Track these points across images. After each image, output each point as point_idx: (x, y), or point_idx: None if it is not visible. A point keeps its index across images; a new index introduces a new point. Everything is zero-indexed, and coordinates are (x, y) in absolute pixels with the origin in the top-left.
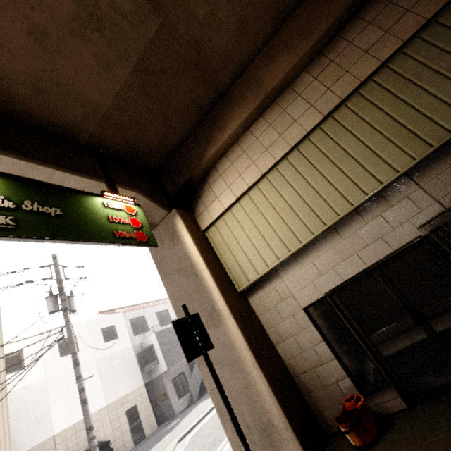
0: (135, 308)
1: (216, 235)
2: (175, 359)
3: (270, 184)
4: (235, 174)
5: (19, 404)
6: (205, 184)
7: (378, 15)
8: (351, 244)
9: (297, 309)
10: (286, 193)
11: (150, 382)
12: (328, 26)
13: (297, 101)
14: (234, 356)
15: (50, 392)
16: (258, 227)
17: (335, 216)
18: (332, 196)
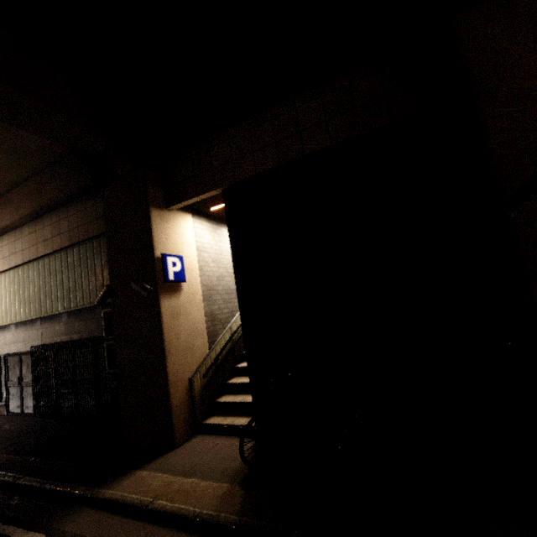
0: None
1: None
2: None
3: (1, 281)
4: None
5: None
6: None
7: (55, 223)
8: (18, 337)
9: None
10: (4, 292)
11: None
12: (26, 214)
13: (20, 241)
14: None
15: None
16: None
17: (11, 321)
18: (14, 310)
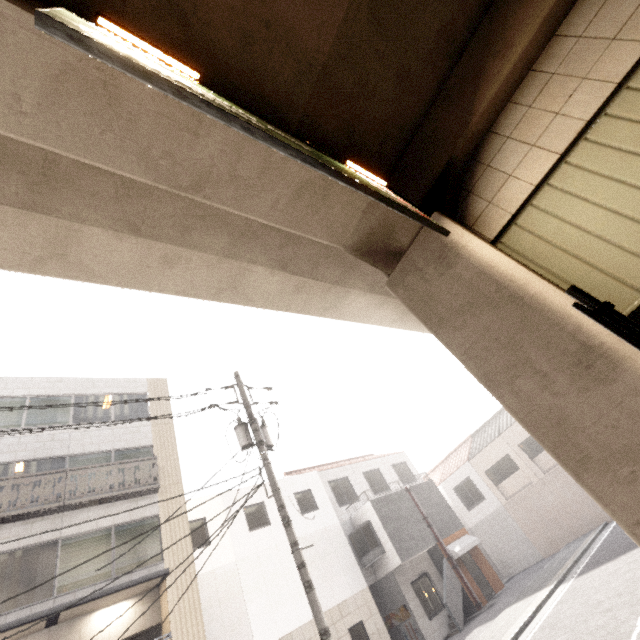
0: (332, 466)
1: (524, 239)
2: (409, 547)
3: None
4: (544, 118)
5: (209, 595)
6: (477, 167)
7: None
8: None
9: None
10: None
11: (375, 584)
12: None
13: None
14: None
15: (243, 582)
16: (634, 183)
17: None
18: None
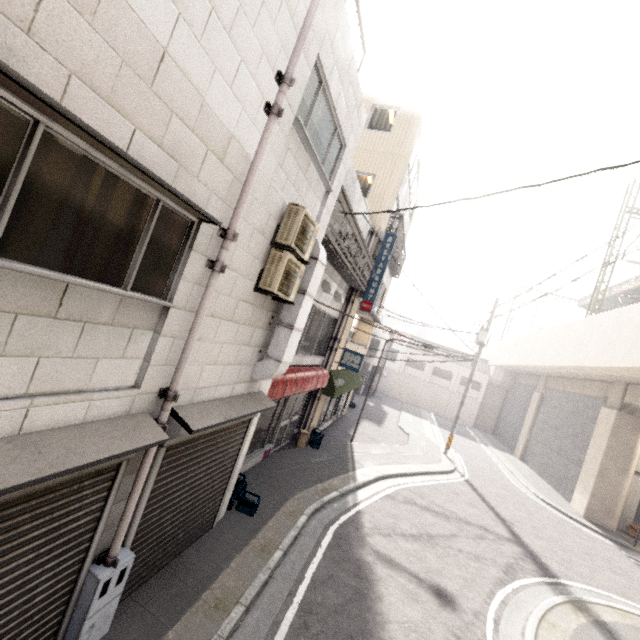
0: None
1: None
2: (381, 363)
3: None
4: None
5: None
6: None
7: None
8: None
9: (639, 492)
10: None
11: None
12: None
13: None
14: (618, 489)
15: None
16: None
17: None
18: None
